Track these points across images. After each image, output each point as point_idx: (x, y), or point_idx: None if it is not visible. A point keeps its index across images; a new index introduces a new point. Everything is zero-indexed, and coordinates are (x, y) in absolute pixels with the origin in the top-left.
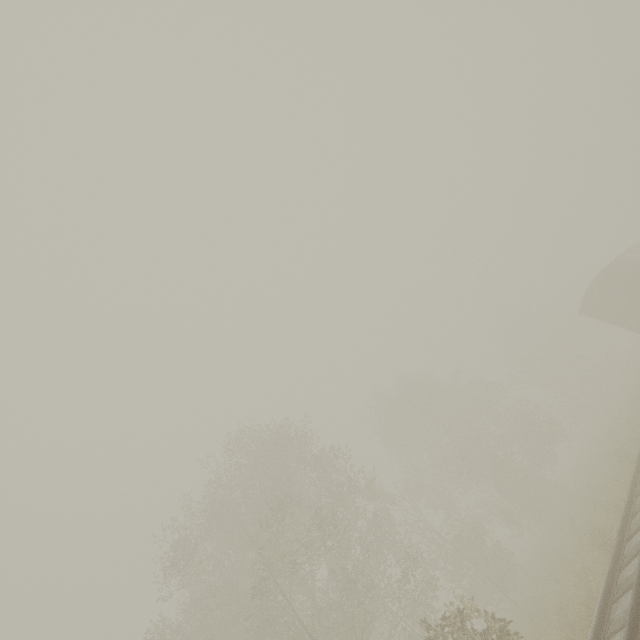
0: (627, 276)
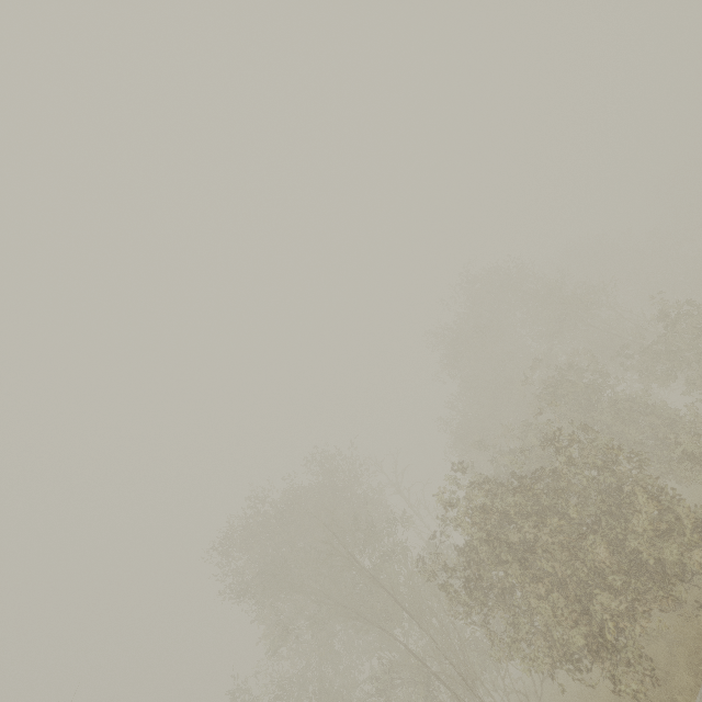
0: None
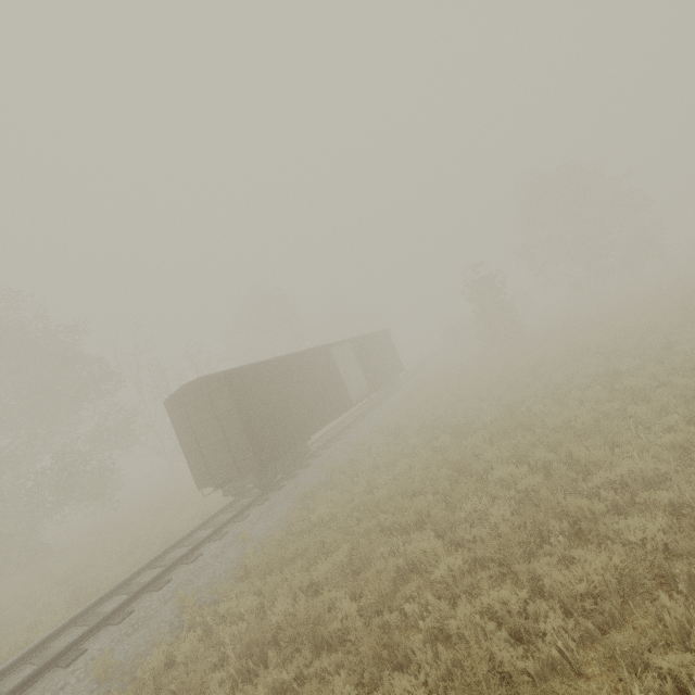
0: (237, 410)
